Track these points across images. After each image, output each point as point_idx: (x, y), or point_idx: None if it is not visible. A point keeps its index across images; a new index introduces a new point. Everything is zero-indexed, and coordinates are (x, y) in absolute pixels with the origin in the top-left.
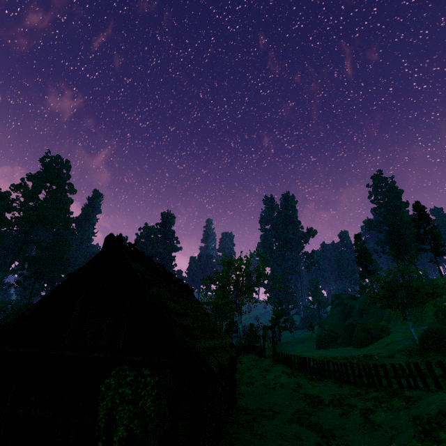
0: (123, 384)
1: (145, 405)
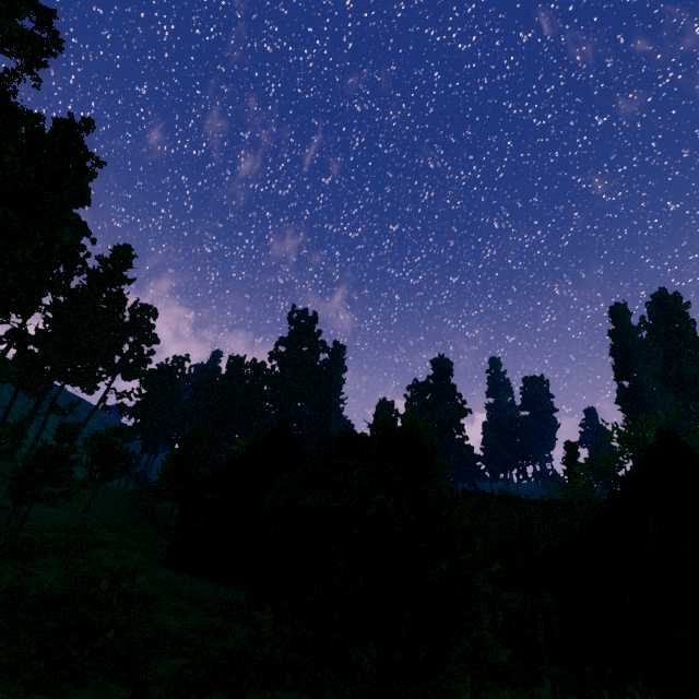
0: None
1: None
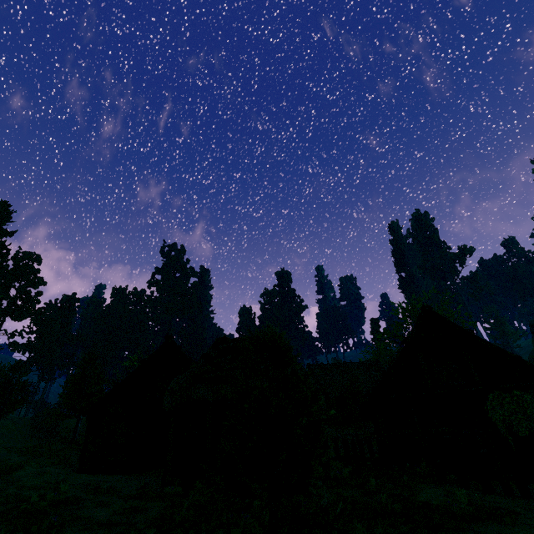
0: (503, 403)
1: (533, 413)
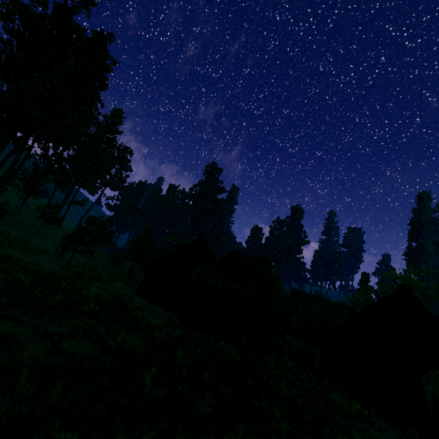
0: (438, 381)
1: None
